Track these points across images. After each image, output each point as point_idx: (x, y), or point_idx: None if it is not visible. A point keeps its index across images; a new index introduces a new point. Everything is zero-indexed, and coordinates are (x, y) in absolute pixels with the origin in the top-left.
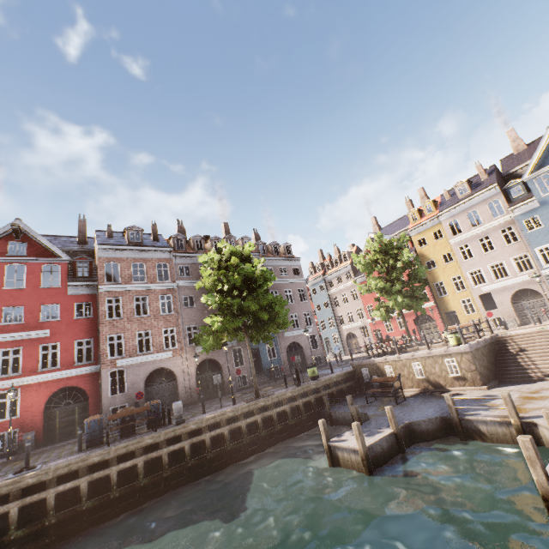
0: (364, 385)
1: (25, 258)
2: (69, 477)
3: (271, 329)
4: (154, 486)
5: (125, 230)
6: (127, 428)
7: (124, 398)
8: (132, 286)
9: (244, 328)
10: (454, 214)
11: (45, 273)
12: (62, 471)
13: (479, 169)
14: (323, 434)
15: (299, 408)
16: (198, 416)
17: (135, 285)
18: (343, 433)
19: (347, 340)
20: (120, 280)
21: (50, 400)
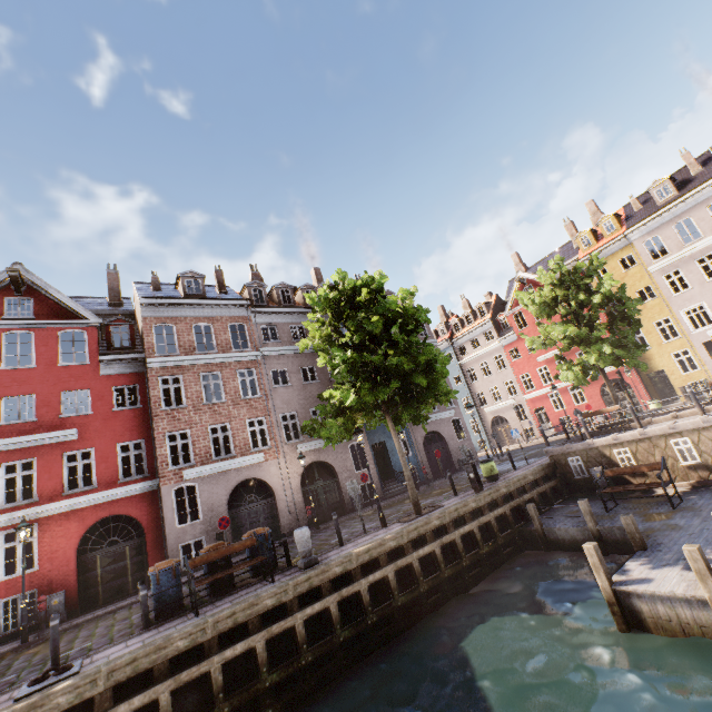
0: (576, 484)
1: (31, 322)
2: (134, 684)
3: (424, 405)
4: (287, 684)
5: (178, 278)
6: (222, 579)
7: (199, 528)
8: (196, 357)
9: (383, 404)
10: (653, 229)
11: (63, 345)
12: (121, 674)
13: (686, 159)
14: (599, 571)
15: (491, 527)
16: (333, 550)
17: (200, 356)
18: (624, 566)
19: (493, 428)
20: (178, 350)
21: (83, 538)
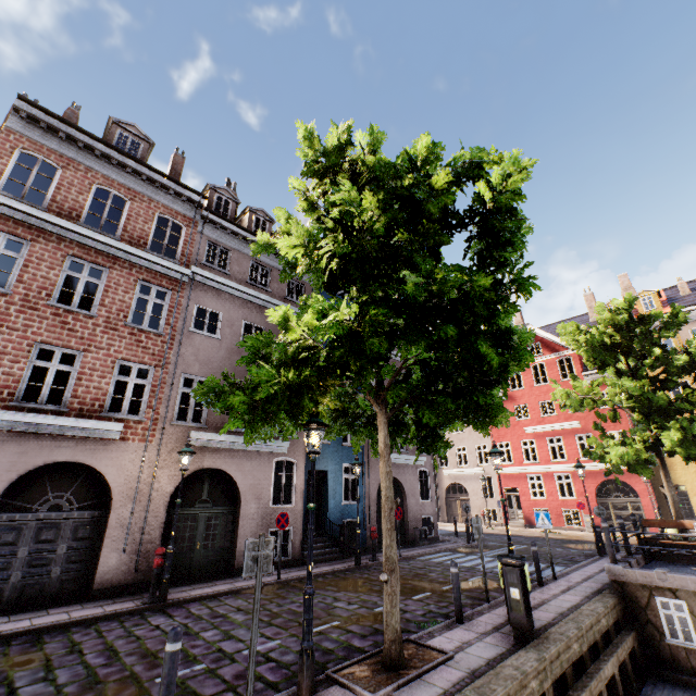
0: (665, 652)
1: None
2: None
3: (449, 419)
4: None
5: (110, 124)
6: None
7: None
8: (74, 227)
9: (377, 389)
10: None
11: None
12: None
13: None
14: None
15: None
16: None
17: (82, 228)
18: None
19: (448, 496)
20: (46, 204)
21: None
